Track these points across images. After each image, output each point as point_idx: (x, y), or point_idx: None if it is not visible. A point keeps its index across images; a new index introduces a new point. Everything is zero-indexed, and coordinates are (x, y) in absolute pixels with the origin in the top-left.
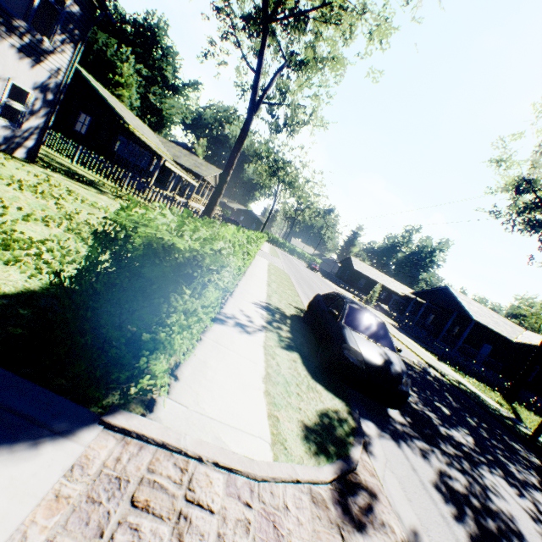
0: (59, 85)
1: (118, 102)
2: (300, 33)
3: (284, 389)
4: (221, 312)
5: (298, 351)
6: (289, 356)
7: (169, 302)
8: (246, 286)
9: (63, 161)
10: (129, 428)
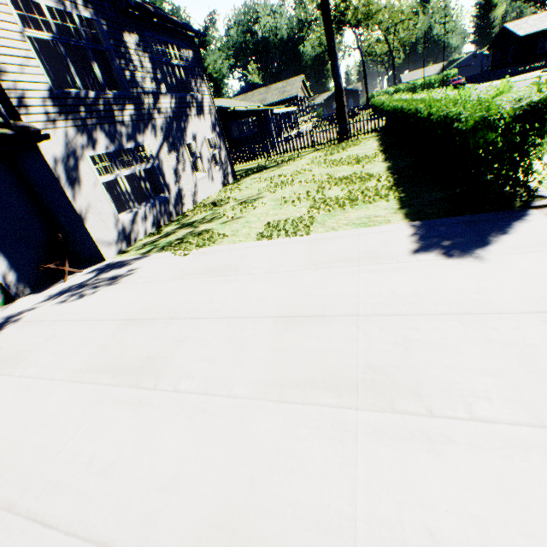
0: (215, 118)
1: None
2: None
3: None
4: None
5: None
6: None
7: None
8: None
9: None
10: None
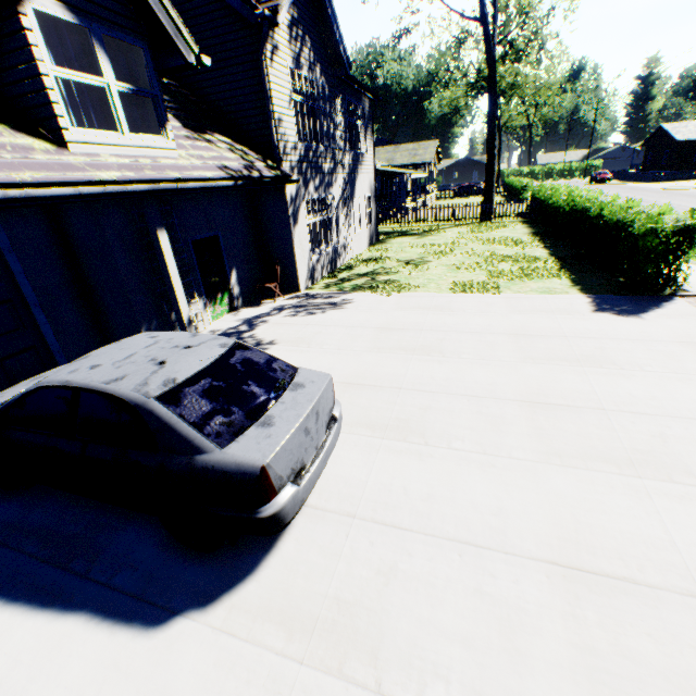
0: (373, 177)
1: None
2: None
3: None
4: None
5: None
6: None
7: (694, 244)
8: None
9: None
10: (688, 295)
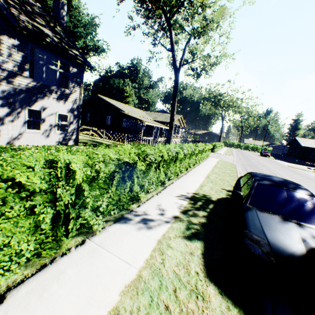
0: (78, 106)
1: (122, 104)
2: (192, 14)
3: (147, 302)
4: (133, 211)
5: (205, 238)
6: (186, 248)
7: None
8: (181, 182)
9: (98, 140)
10: None
